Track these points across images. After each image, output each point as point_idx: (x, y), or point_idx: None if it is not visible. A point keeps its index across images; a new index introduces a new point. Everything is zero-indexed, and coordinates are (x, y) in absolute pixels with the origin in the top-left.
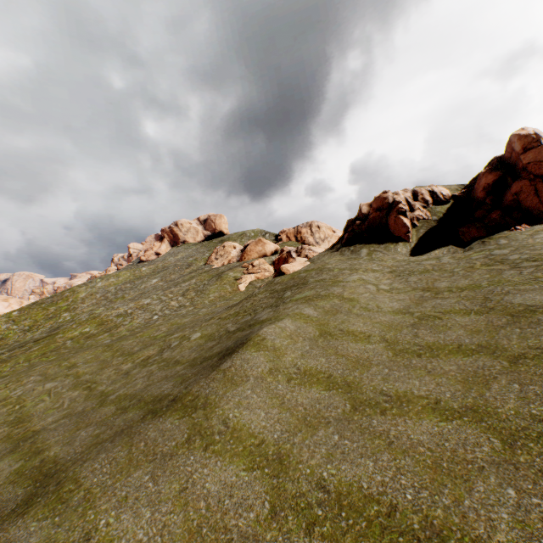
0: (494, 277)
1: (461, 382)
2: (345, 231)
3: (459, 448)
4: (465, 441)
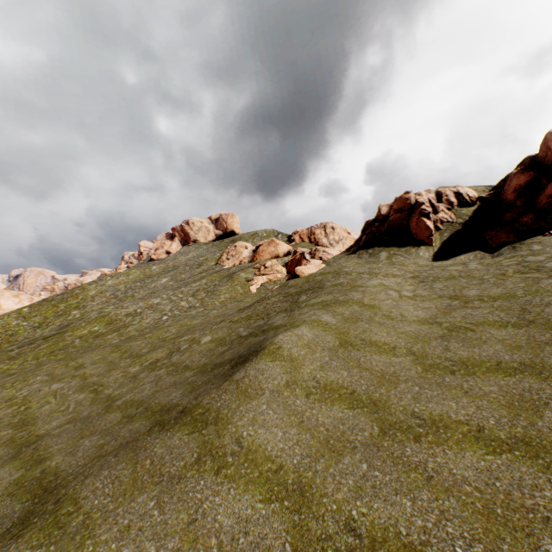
0: (530, 286)
1: (505, 406)
2: (363, 233)
3: (514, 490)
4: (520, 482)
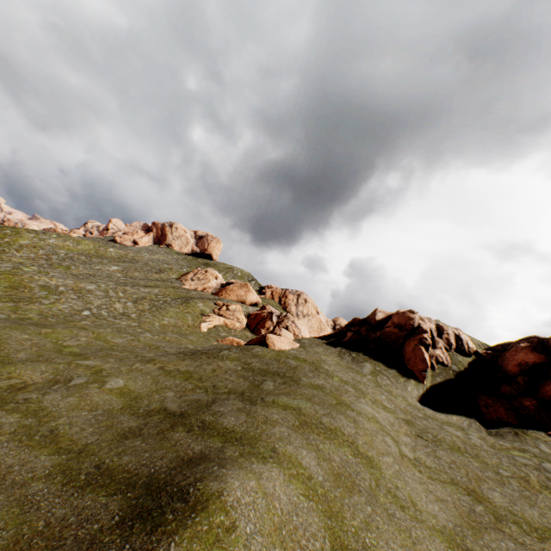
0: None
1: None
2: (348, 327)
3: None
4: None
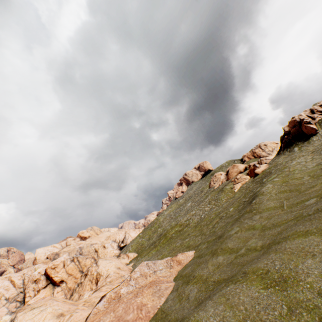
0: None
1: None
2: (281, 143)
3: None
4: None
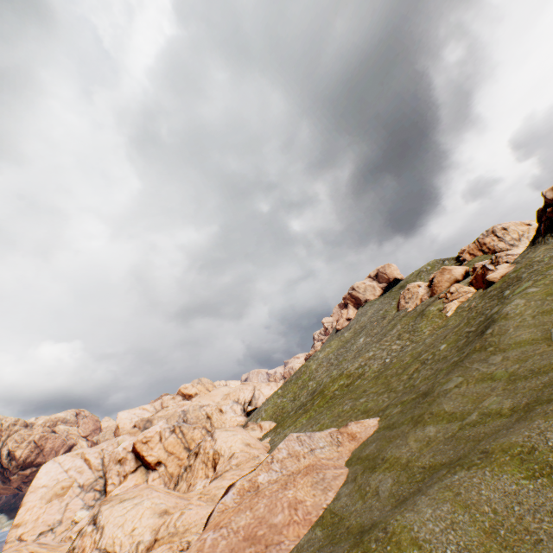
0: None
1: None
2: (538, 222)
3: None
4: None
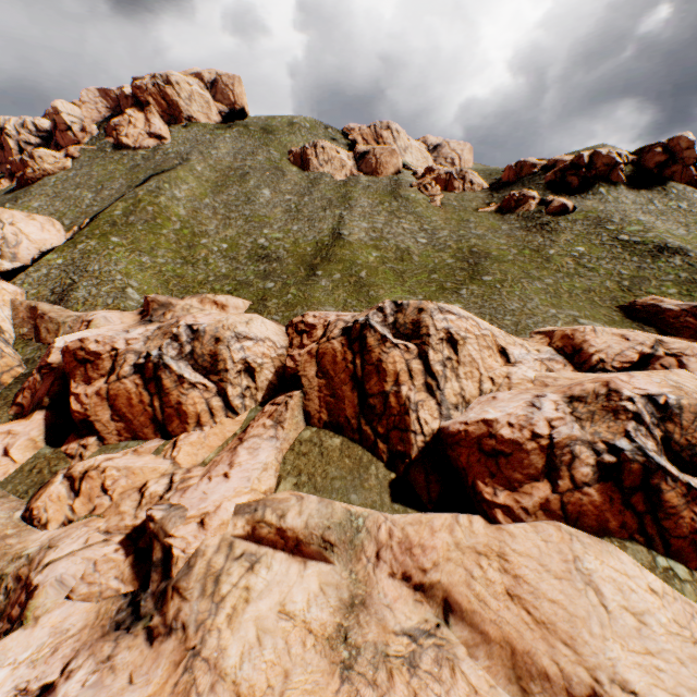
0: None
1: None
2: (561, 173)
3: None
4: None
